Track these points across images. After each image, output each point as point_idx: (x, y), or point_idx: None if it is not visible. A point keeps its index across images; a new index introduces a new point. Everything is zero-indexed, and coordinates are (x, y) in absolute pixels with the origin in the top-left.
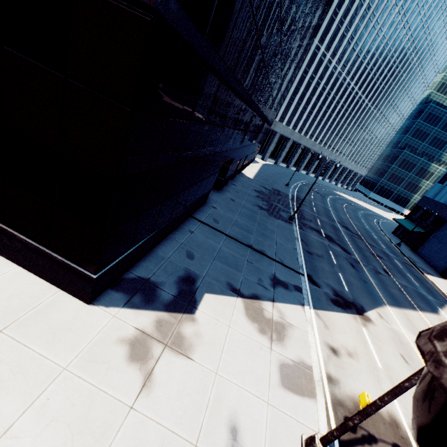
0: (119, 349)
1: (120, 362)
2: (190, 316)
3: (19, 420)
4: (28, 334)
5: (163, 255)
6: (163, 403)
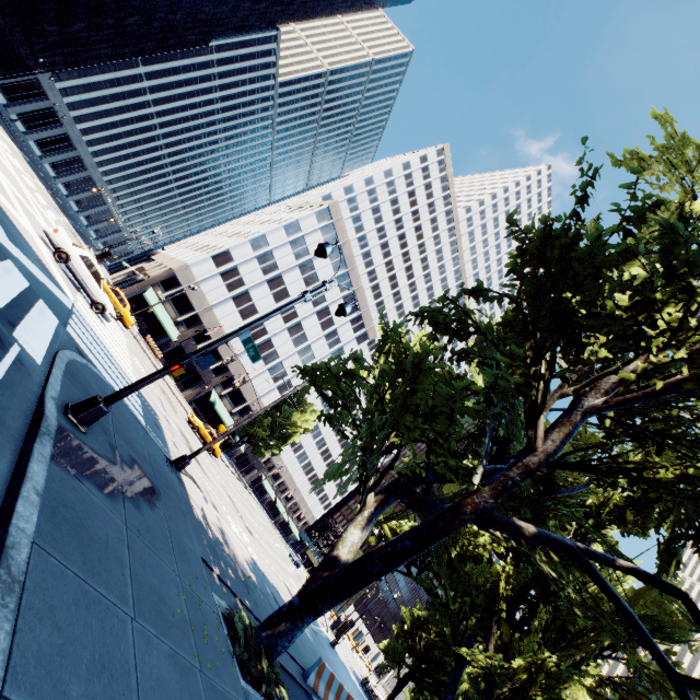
0: None
1: None
2: None
3: None
4: None
5: None
6: None
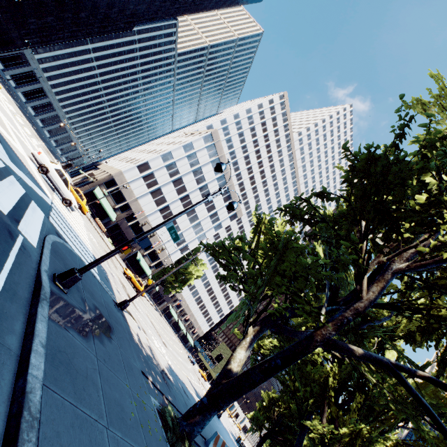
0: None
1: None
2: None
3: None
4: None
5: None
6: None
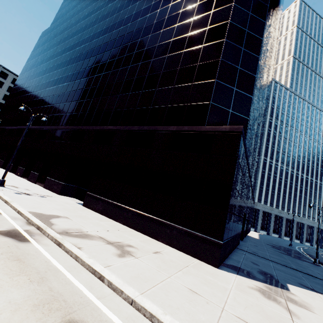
0: (254, 291)
1: (261, 297)
2: (287, 291)
3: (228, 300)
4: (199, 270)
5: (237, 259)
6: None
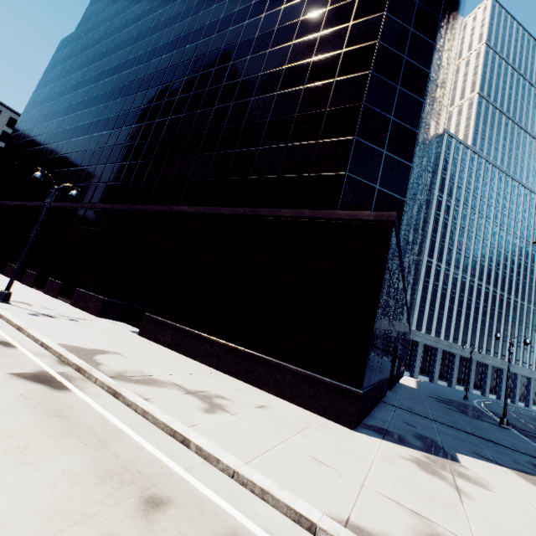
0: (407, 462)
1: (418, 470)
2: (456, 463)
3: (369, 473)
4: (326, 433)
5: (382, 418)
6: (493, 509)
